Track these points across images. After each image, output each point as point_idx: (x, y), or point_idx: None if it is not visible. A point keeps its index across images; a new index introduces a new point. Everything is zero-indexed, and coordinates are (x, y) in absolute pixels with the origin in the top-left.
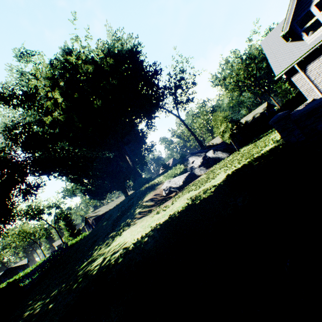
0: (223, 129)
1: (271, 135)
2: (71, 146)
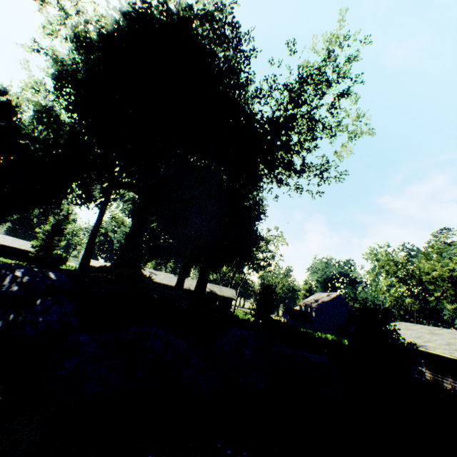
0: None
1: None
2: None
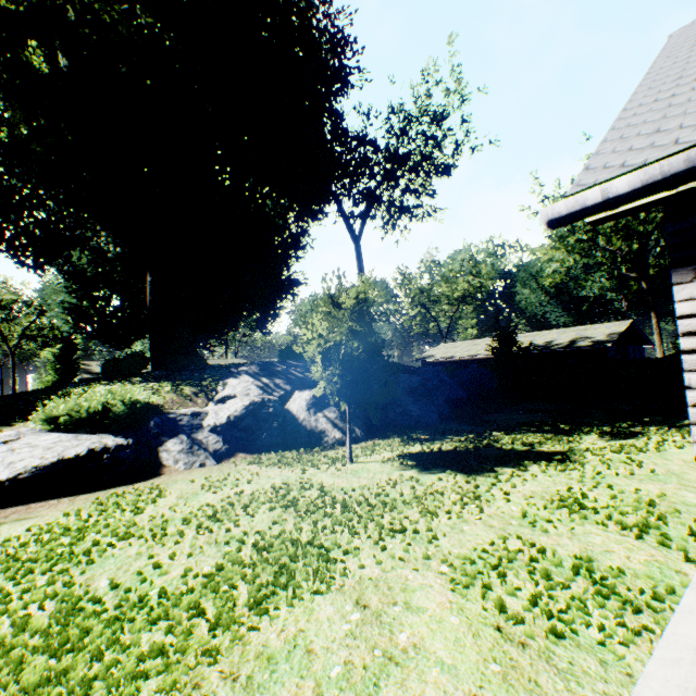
0: (327, 350)
1: (406, 539)
2: (34, 175)
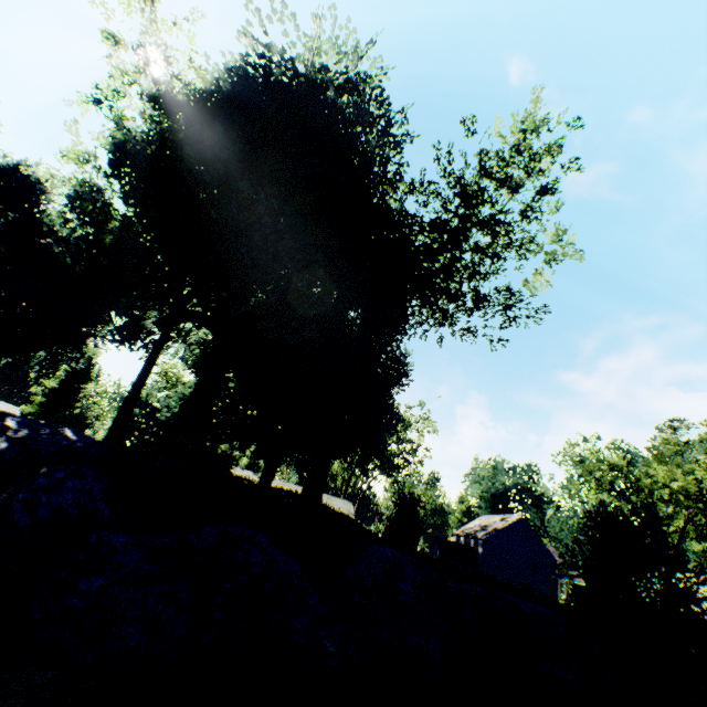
0: None
1: None
2: None
